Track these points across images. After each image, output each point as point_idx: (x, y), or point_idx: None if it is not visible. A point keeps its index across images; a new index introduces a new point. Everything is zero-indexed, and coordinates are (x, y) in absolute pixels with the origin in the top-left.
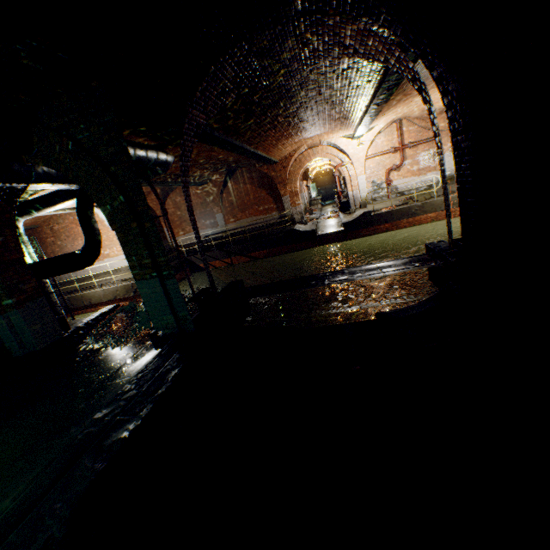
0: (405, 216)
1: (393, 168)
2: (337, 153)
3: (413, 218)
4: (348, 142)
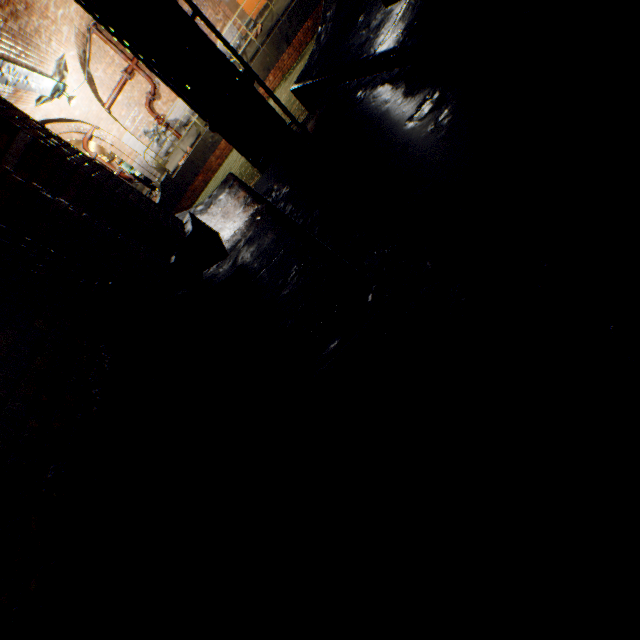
0: (208, 153)
1: (150, 99)
2: (66, 127)
3: (219, 149)
4: (58, 104)
